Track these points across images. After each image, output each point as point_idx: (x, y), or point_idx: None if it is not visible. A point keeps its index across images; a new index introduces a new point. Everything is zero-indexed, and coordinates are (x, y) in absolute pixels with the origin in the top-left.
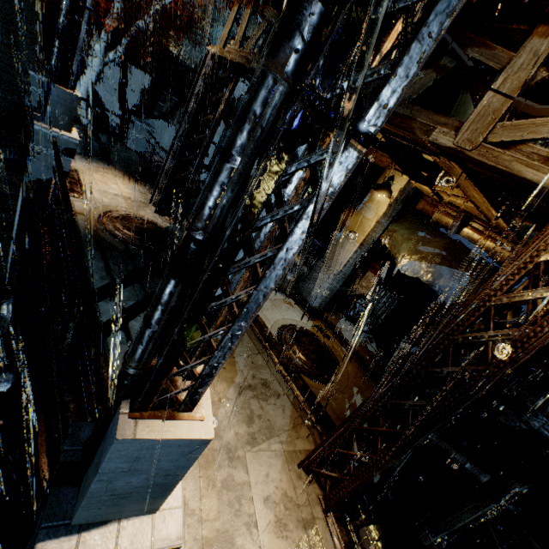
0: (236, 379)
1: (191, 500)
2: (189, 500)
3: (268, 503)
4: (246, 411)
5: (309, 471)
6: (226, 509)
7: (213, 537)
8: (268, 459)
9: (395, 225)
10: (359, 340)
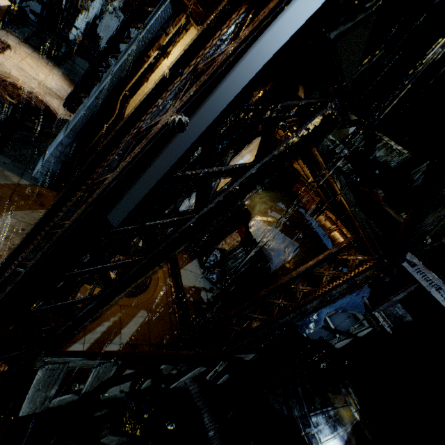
0: None
1: None
2: None
3: None
4: None
5: None
6: None
7: None
8: None
9: (263, 191)
10: (196, 284)
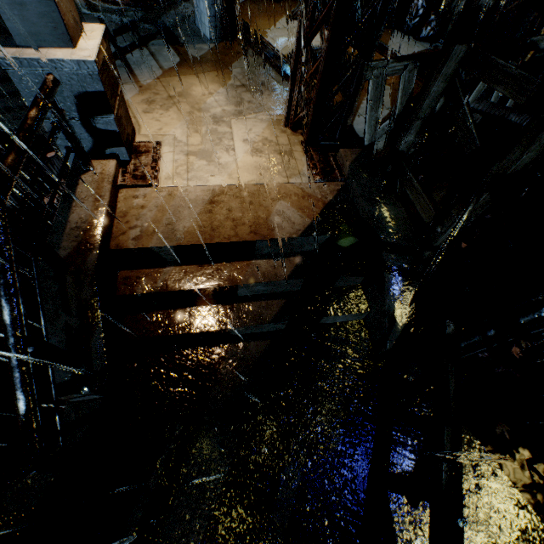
0: (228, 82)
1: (179, 137)
2: (177, 137)
3: (248, 142)
4: (236, 99)
5: (293, 127)
6: (208, 142)
7: (195, 152)
8: (253, 123)
9: None
10: (415, 50)
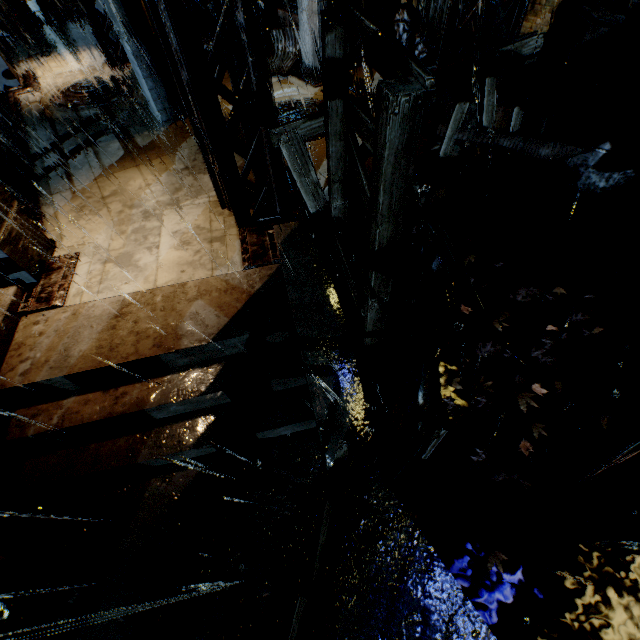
0: (171, 168)
1: (102, 243)
2: (100, 244)
3: (176, 235)
4: (175, 186)
5: (229, 207)
6: (131, 244)
7: (115, 257)
8: (188, 210)
9: None
10: None
